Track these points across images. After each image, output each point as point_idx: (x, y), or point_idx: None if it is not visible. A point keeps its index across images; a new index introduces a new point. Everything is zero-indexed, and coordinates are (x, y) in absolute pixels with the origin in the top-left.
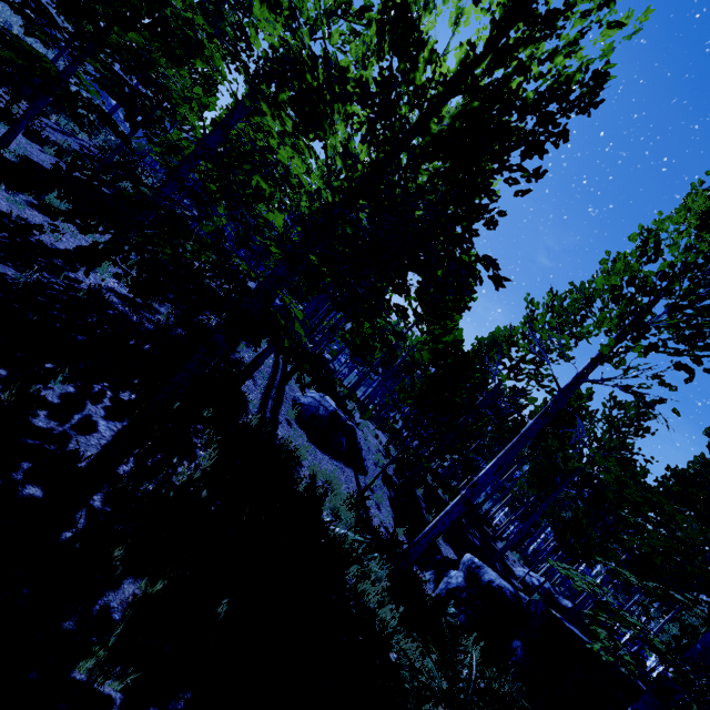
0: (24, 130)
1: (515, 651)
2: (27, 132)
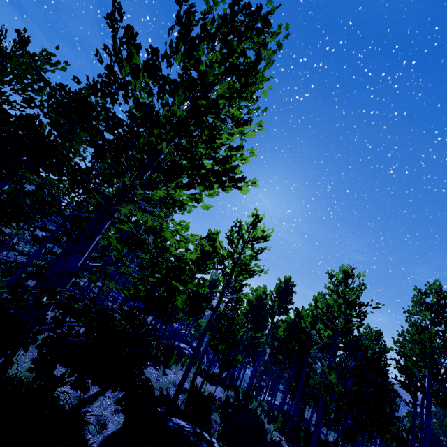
0: None
1: None
2: None
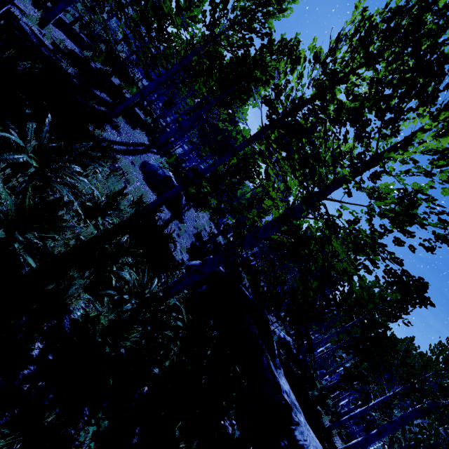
0: None
1: (202, 288)
2: None
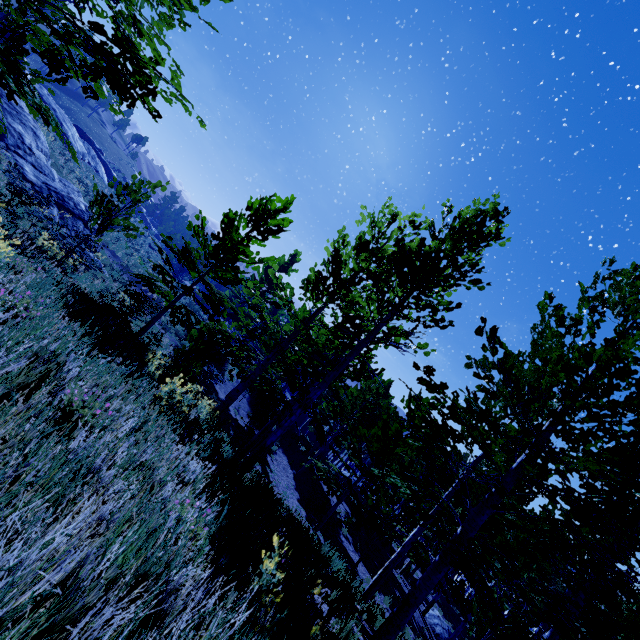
0: None
1: None
2: None
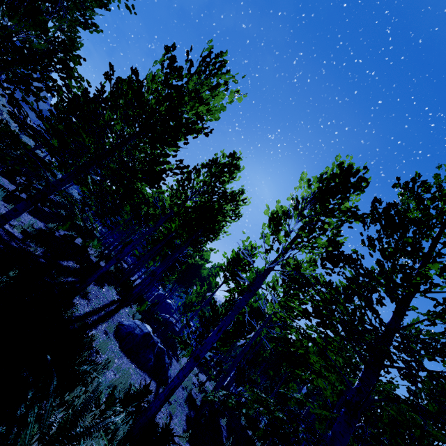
0: (11, 179)
1: None
2: (12, 180)
